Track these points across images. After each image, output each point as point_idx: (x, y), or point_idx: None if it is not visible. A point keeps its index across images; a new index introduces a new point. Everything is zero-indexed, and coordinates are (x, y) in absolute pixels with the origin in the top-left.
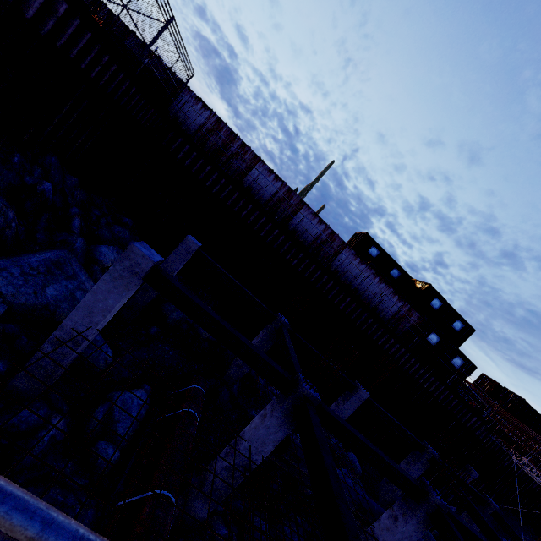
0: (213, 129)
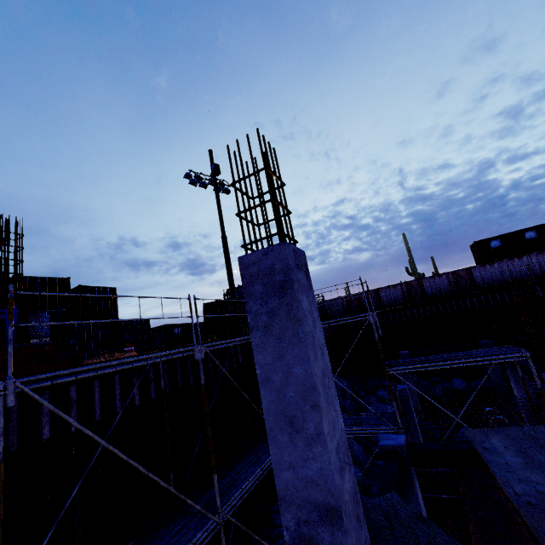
0: (348, 302)
